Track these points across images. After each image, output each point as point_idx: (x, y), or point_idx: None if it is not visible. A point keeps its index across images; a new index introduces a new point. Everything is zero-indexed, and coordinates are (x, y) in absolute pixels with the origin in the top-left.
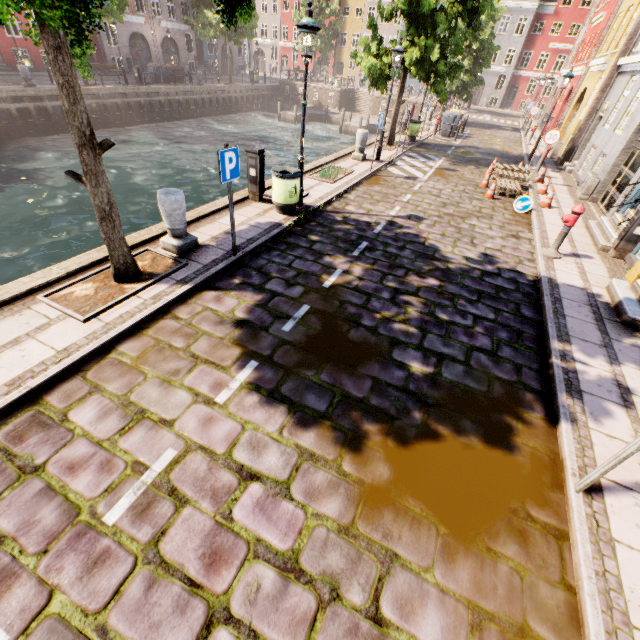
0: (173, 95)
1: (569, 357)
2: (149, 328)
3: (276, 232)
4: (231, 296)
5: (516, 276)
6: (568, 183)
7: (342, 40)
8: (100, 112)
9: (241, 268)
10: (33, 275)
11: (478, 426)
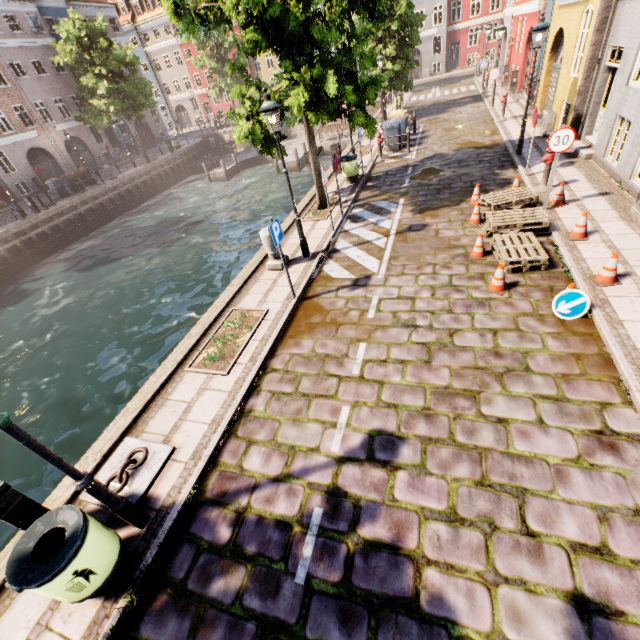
0: (82, 205)
1: None
2: None
3: None
4: None
5: None
6: (601, 186)
7: (256, 65)
8: None
9: None
10: None
11: None
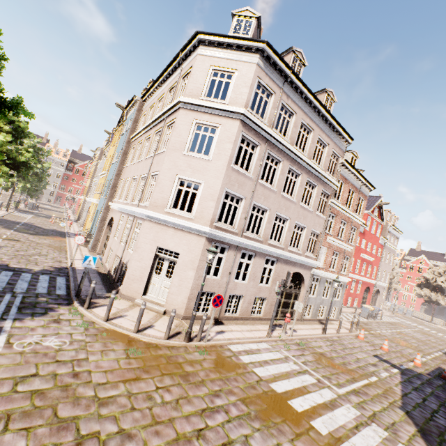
0: None
1: (69, 235)
2: None
3: None
4: None
5: (61, 231)
6: (78, 224)
7: None
8: None
9: None
10: None
11: (55, 237)
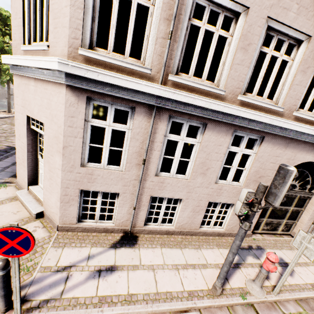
0: None
1: None
2: None
3: None
4: None
5: None
6: None
7: None
8: None
9: None
10: None
11: None
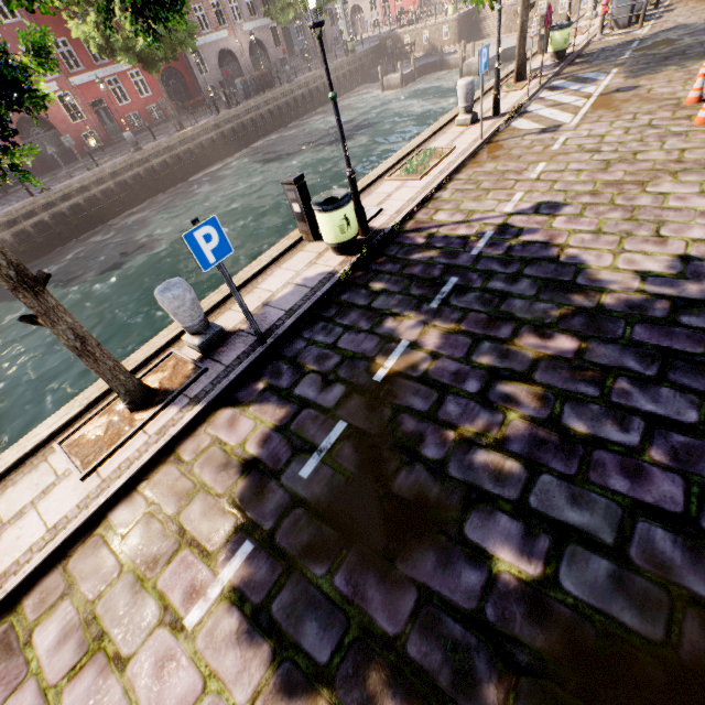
0: (263, 106)
1: None
2: (146, 481)
3: (324, 290)
4: (248, 415)
5: None
6: None
7: None
8: (199, 153)
9: (271, 361)
10: (58, 413)
11: None
